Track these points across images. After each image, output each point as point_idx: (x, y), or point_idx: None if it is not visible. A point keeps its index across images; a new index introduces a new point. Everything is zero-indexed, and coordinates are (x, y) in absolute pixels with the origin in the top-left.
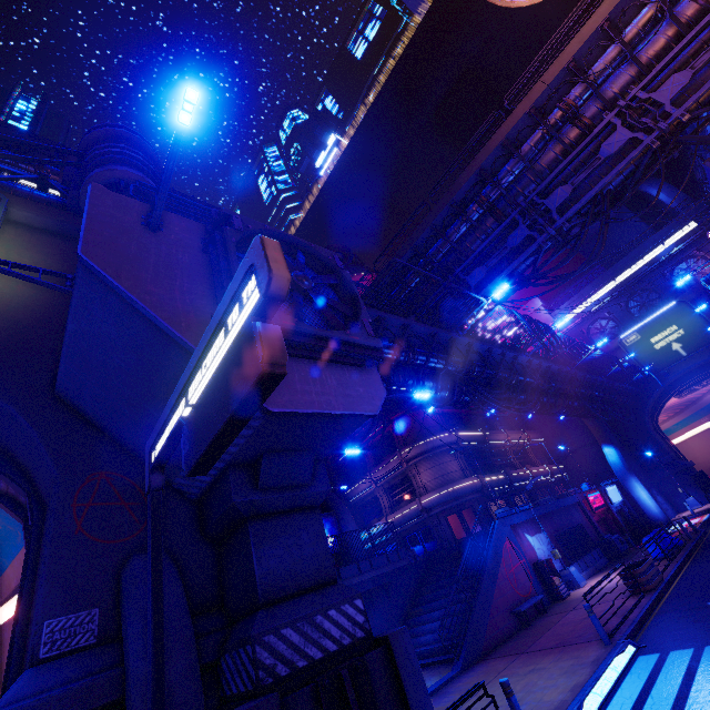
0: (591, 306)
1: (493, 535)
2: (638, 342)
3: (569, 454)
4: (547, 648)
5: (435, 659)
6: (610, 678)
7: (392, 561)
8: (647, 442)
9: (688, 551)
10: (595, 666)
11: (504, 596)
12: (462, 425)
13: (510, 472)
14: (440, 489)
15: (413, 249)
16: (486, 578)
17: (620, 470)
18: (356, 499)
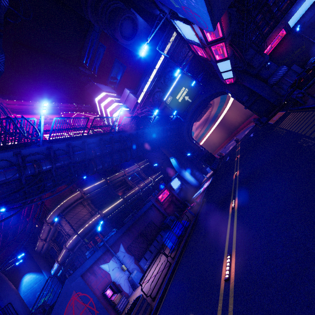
0: (149, 87)
1: (56, 303)
2: (172, 100)
3: (161, 165)
4: None
5: None
6: None
7: None
8: (188, 148)
9: (184, 241)
10: None
11: None
12: (92, 179)
13: (126, 194)
14: (74, 234)
15: None
16: None
17: (178, 169)
18: (42, 252)
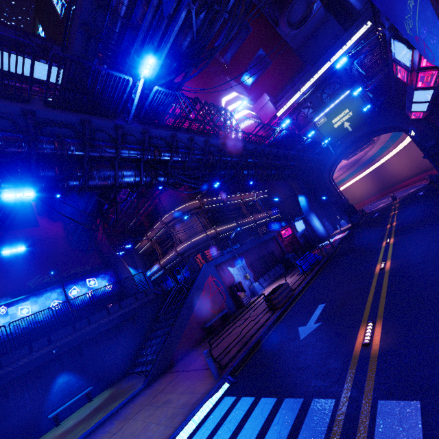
0: (299, 98)
1: (198, 276)
2: (325, 123)
3: (281, 202)
4: (195, 369)
5: (147, 368)
6: (183, 437)
7: (139, 299)
8: (324, 190)
9: (320, 266)
10: (188, 413)
11: (198, 317)
12: (208, 193)
13: (240, 220)
14: (188, 240)
15: (81, 26)
16: (184, 310)
17: (306, 210)
18: (142, 251)
